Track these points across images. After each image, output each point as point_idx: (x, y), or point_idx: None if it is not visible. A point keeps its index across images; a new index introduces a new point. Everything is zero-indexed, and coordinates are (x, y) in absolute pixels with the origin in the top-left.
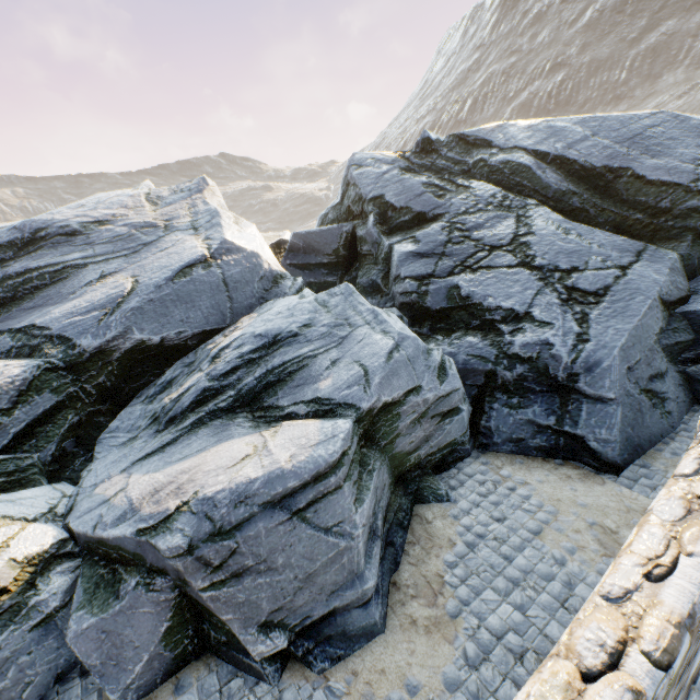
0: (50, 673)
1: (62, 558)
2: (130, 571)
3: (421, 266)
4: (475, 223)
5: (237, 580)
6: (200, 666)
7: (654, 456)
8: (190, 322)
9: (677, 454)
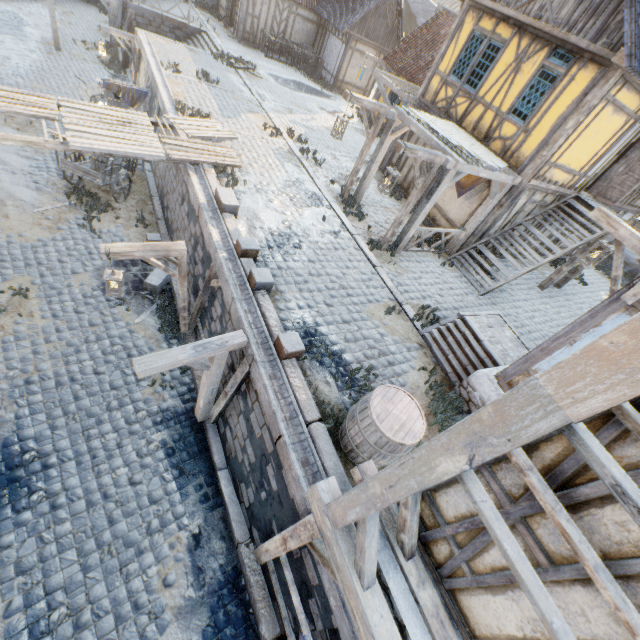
0: None
1: None
2: None
3: None
4: None
5: None
6: None
7: None
8: None
9: None
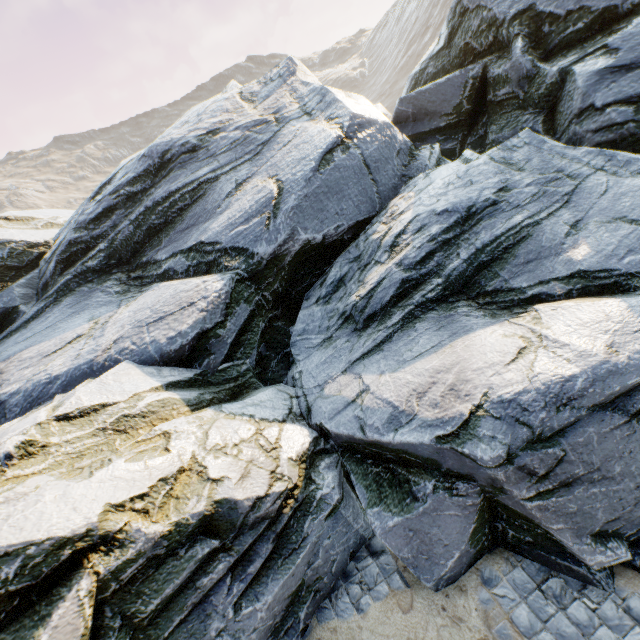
0: (345, 552)
1: (321, 454)
2: (416, 473)
3: (631, 82)
4: None
5: (566, 490)
6: (497, 560)
7: None
8: (344, 214)
9: None
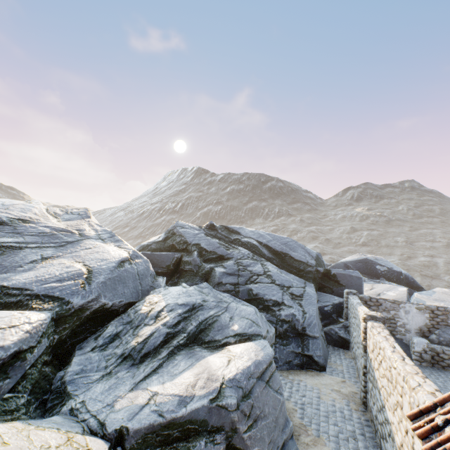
0: None
1: None
2: (194, 439)
3: (232, 279)
4: (246, 264)
5: (256, 423)
6: None
7: (330, 363)
8: (125, 295)
9: (335, 361)
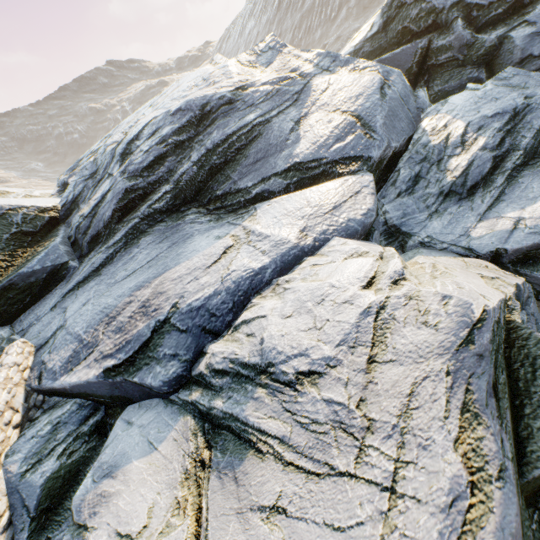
0: None
1: None
2: None
3: None
4: None
5: None
6: None
7: None
8: (404, 131)
9: None
